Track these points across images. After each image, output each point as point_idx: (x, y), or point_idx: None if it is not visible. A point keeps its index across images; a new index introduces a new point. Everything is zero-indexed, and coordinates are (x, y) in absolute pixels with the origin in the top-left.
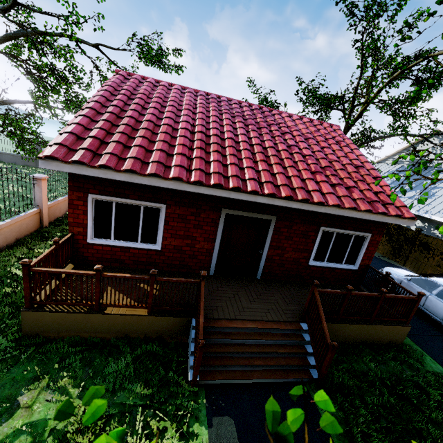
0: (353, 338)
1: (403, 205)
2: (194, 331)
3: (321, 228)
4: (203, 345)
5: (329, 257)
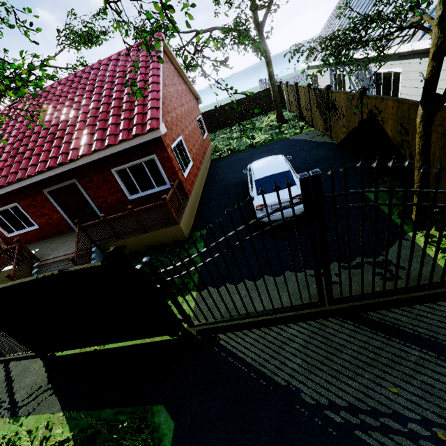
0: (141, 246)
1: (149, 118)
2: (36, 269)
3: (112, 170)
4: (6, 276)
5: (141, 188)
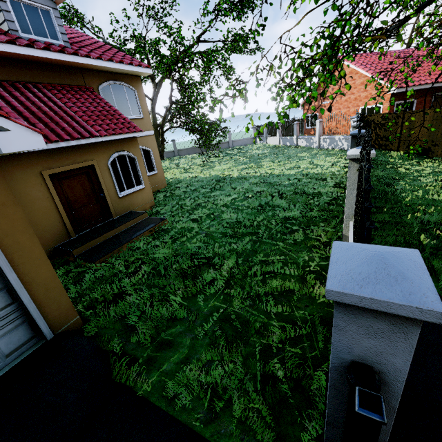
0: None
1: None
2: None
3: None
4: None
5: None
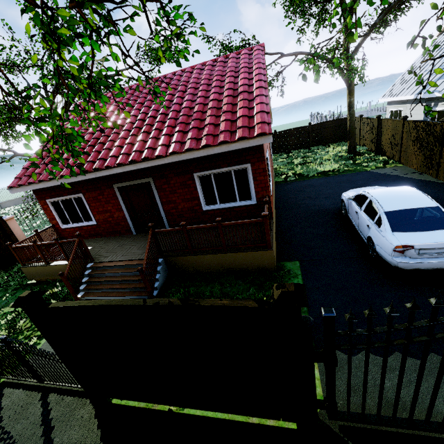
0: (215, 267)
1: (259, 122)
2: (88, 270)
3: (194, 174)
4: (59, 274)
5: (220, 199)
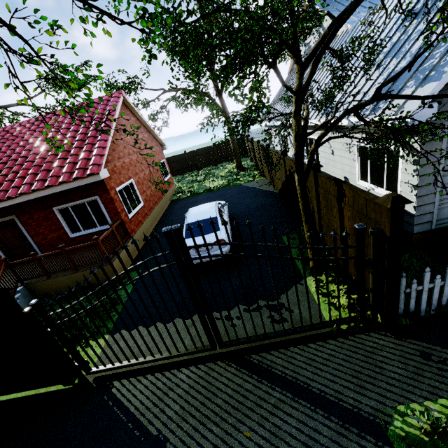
0: (72, 286)
1: (91, 164)
2: None
3: (53, 208)
4: None
5: (83, 226)
